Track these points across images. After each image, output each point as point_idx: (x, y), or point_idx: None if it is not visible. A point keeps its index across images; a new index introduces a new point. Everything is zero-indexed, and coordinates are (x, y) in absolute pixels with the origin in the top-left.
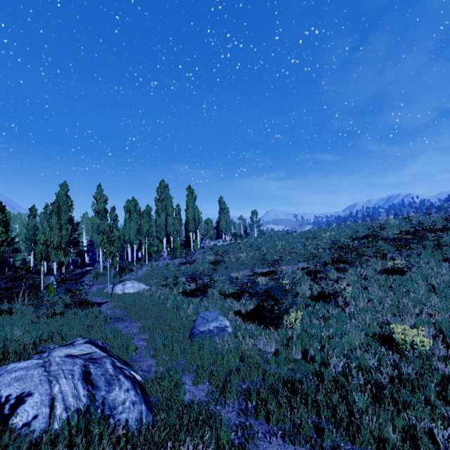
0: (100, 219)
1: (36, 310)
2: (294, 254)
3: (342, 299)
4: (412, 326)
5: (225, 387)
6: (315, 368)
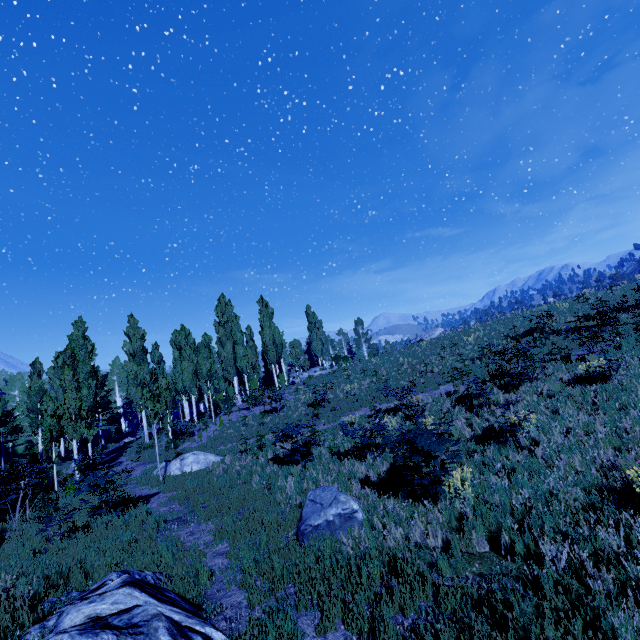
0: (138, 363)
1: (41, 530)
2: (429, 374)
3: (525, 434)
4: None
5: (374, 630)
6: (518, 566)
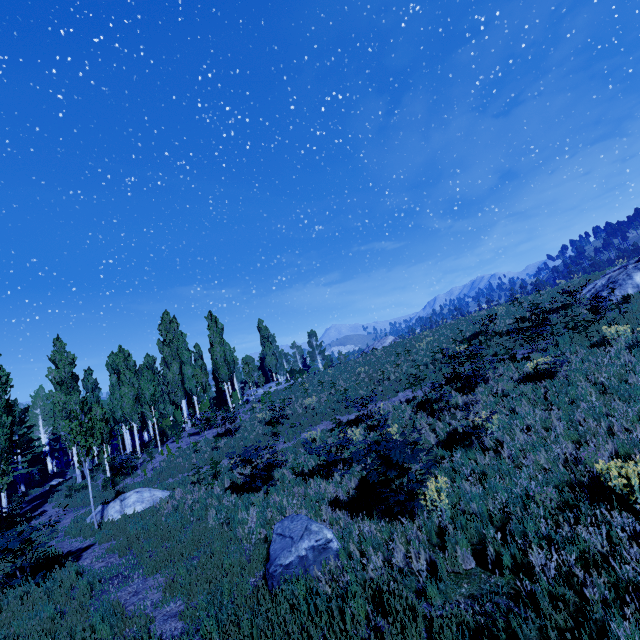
0: (66, 393)
1: None
2: (386, 382)
3: (488, 435)
4: (614, 456)
5: None
6: (507, 580)
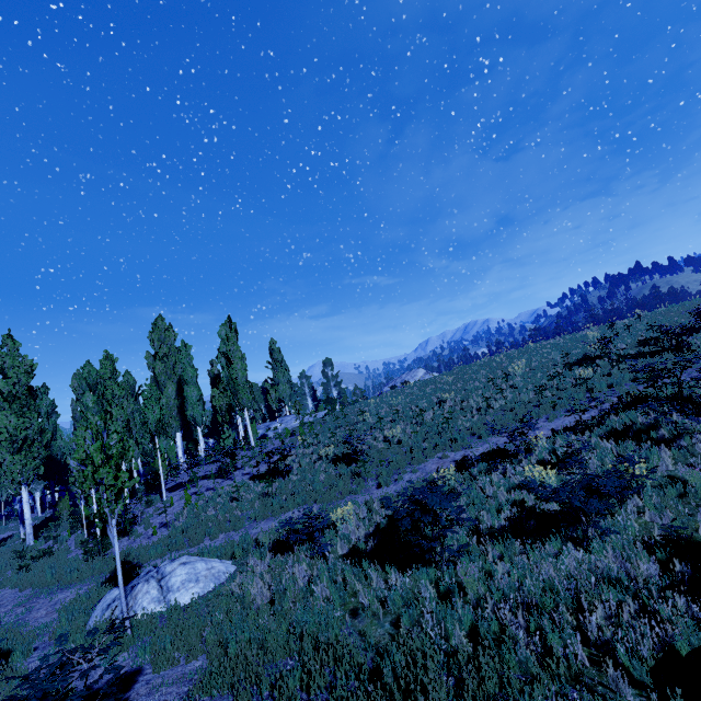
0: (18, 413)
1: None
2: (492, 411)
3: None
4: None
5: None
6: None
